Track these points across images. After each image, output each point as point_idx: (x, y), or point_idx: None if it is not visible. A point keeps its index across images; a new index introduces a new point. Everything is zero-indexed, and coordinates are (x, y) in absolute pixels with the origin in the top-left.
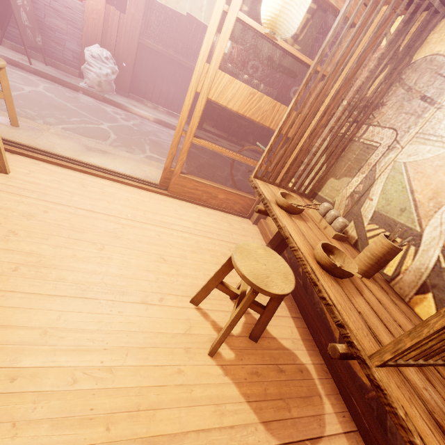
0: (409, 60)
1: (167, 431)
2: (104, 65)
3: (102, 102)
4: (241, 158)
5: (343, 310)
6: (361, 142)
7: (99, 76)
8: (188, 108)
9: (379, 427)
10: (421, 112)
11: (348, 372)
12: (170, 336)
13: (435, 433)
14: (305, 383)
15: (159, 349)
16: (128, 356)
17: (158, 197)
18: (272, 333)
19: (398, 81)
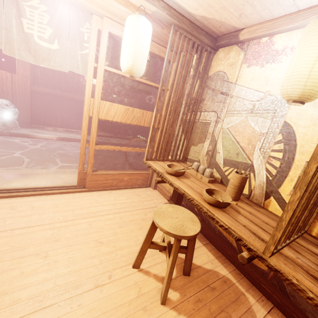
0: (207, 75)
1: None
2: (6, 110)
3: (9, 136)
4: (132, 149)
5: (235, 229)
6: (200, 122)
7: (3, 119)
8: (86, 128)
9: (284, 296)
10: (224, 100)
11: (251, 267)
12: (127, 305)
13: (315, 284)
14: (231, 289)
15: None
16: None
17: (80, 195)
18: (196, 263)
19: (206, 86)
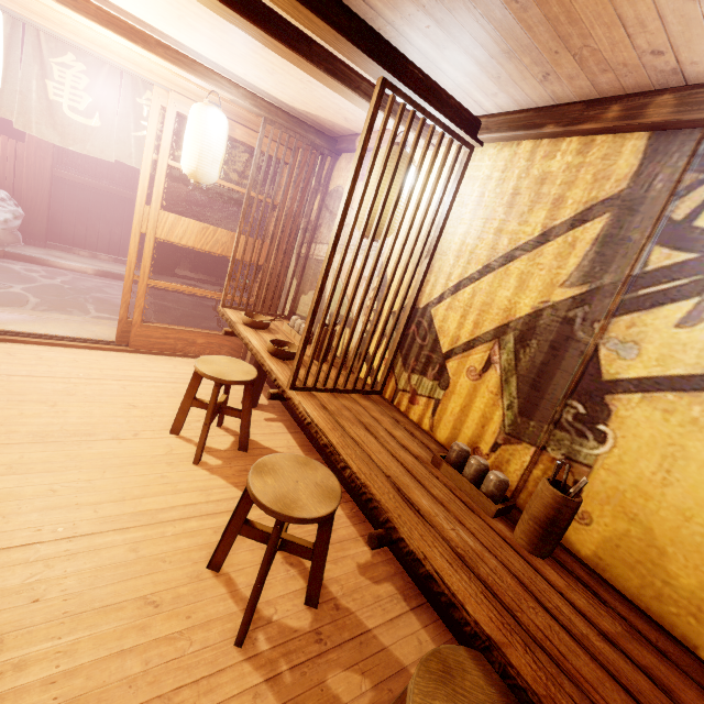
0: (327, 190)
1: (154, 508)
2: None
3: (3, 259)
4: (213, 293)
5: (279, 373)
6: (314, 259)
7: None
8: (135, 251)
9: None
10: None
11: None
12: (149, 457)
13: (318, 408)
14: None
15: (139, 466)
16: (106, 473)
17: (118, 355)
18: (265, 445)
19: (325, 206)
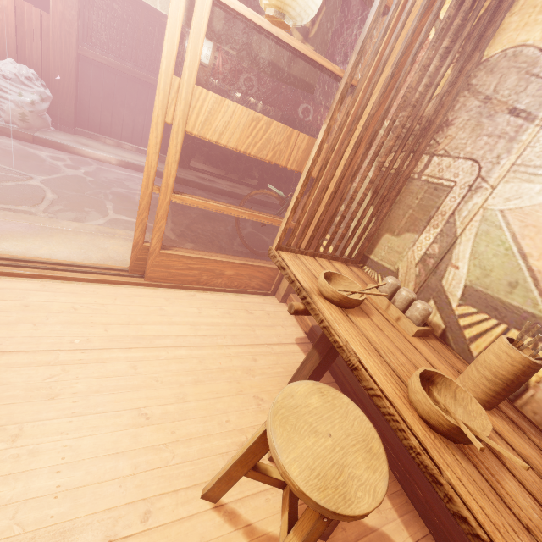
0: (480, 56)
1: None
2: (26, 89)
3: (32, 144)
4: (251, 215)
5: None
6: (424, 181)
7: (21, 106)
8: (156, 150)
9: None
10: (513, 134)
11: None
12: None
13: None
14: None
15: None
16: None
17: (130, 292)
18: None
19: (466, 88)
